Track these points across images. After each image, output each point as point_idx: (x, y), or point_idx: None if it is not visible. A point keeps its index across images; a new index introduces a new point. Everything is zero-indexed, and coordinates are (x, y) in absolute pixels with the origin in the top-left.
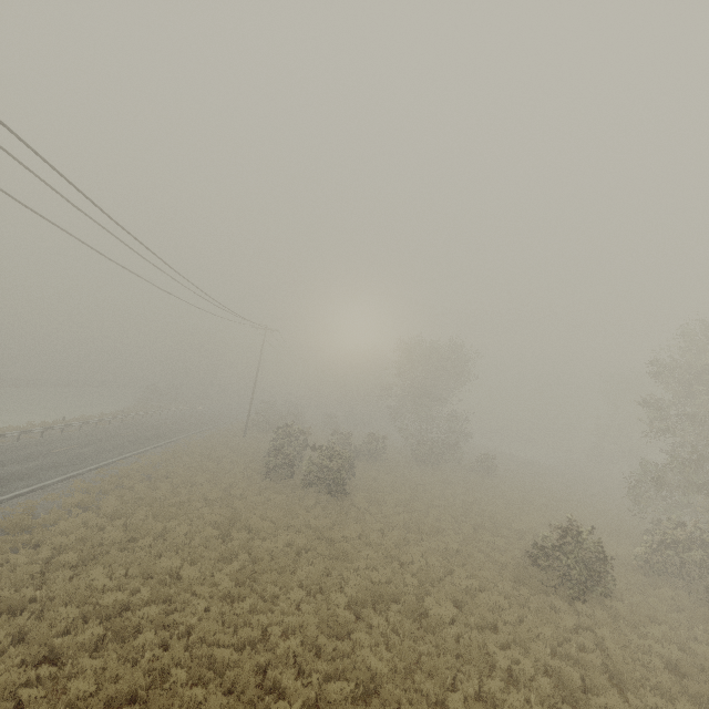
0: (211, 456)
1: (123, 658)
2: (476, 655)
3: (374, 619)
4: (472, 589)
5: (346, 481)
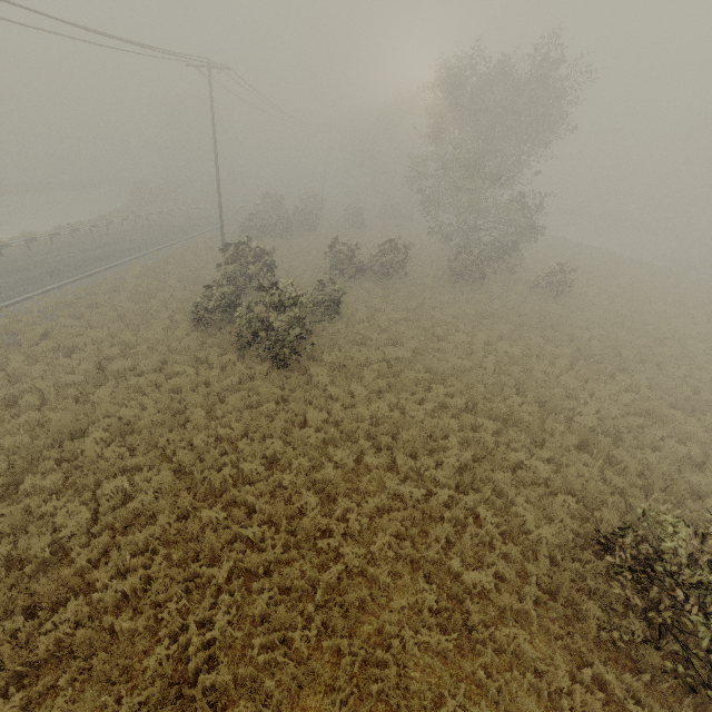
0: (141, 292)
1: None
2: None
3: None
4: (439, 646)
5: (318, 327)
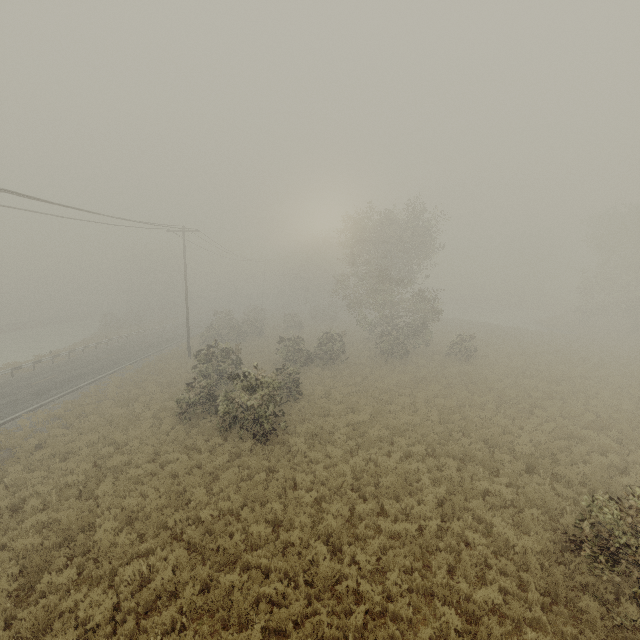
0: (124, 398)
1: None
2: None
3: None
4: None
5: (286, 406)
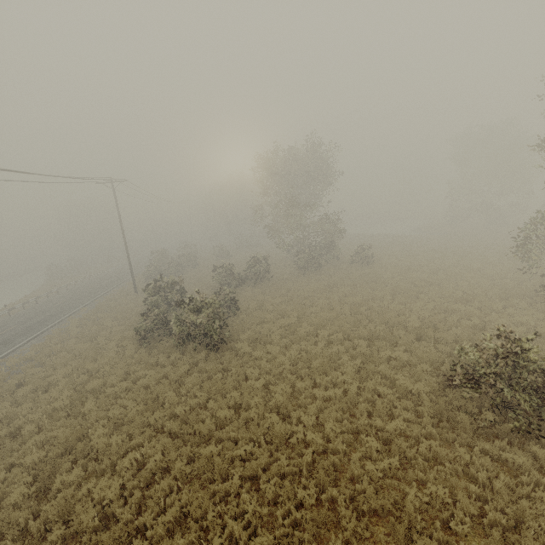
0: (86, 335)
1: None
2: None
3: None
4: (391, 469)
5: (229, 321)
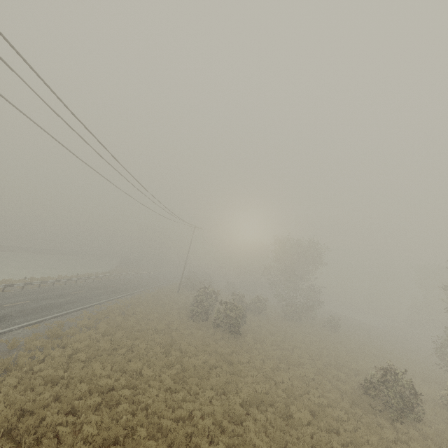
0: (158, 303)
1: (111, 417)
2: (324, 447)
3: (258, 415)
4: (322, 405)
5: (240, 326)
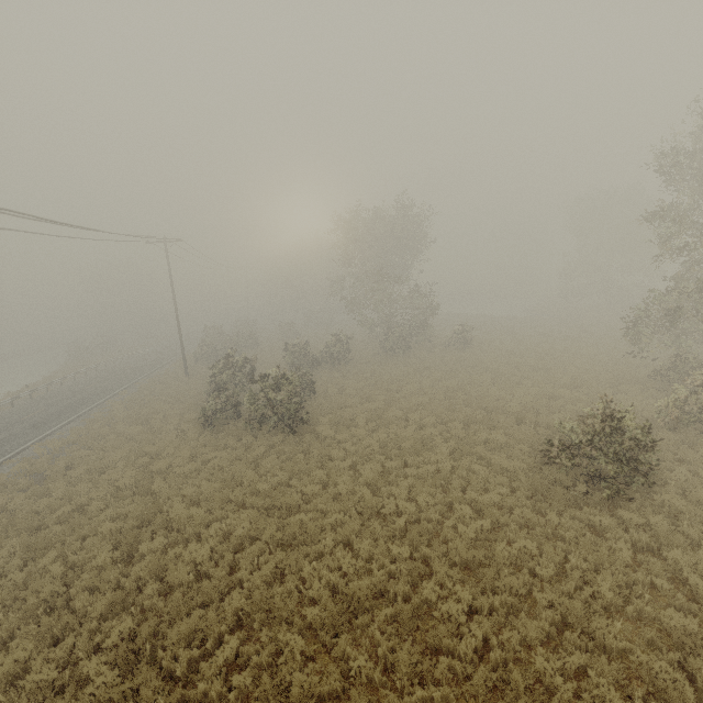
0: (136, 418)
1: None
2: None
3: (352, 663)
4: (483, 532)
5: (305, 404)
